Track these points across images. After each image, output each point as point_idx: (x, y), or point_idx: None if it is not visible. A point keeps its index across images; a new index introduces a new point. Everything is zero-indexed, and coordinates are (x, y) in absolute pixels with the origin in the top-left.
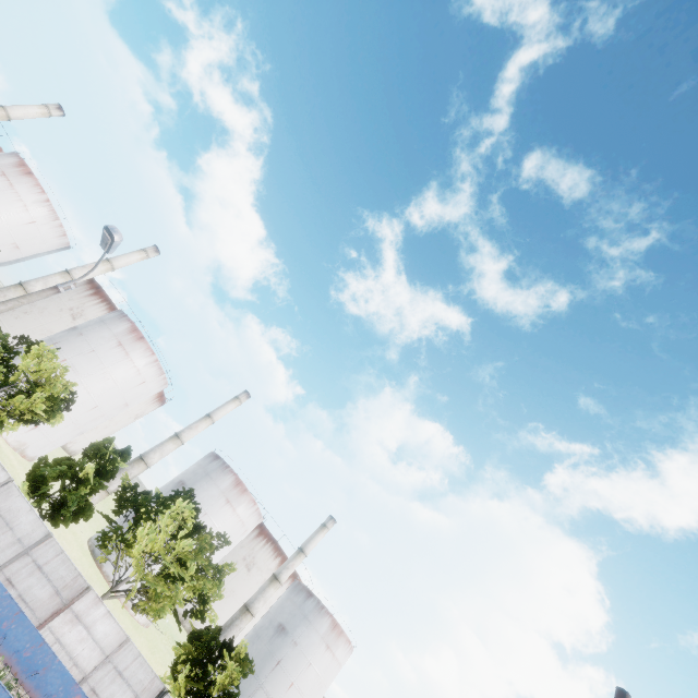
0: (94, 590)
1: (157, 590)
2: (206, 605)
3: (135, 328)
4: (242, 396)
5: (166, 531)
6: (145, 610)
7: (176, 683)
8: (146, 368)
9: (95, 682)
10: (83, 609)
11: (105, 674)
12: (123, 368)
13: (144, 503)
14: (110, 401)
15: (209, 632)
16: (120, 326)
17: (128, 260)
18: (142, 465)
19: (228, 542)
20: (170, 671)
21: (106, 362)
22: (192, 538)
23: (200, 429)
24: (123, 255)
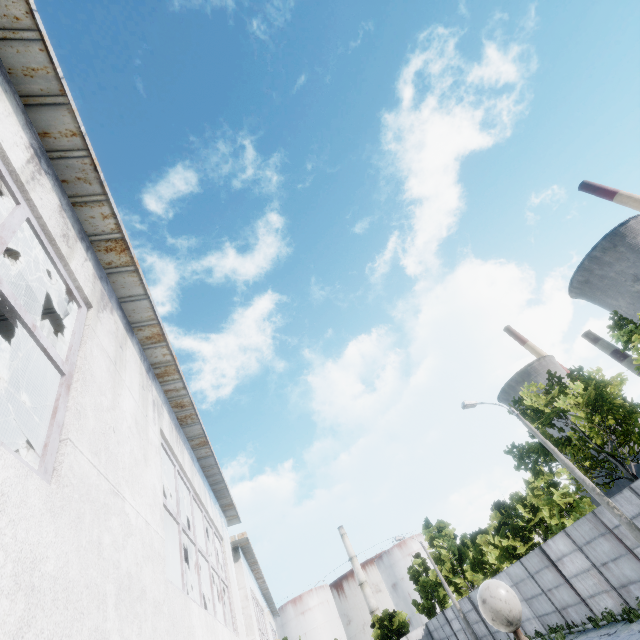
0: None
1: None
2: None
3: None
4: None
5: None
6: None
7: None
8: None
9: None
10: None
11: None
12: None
13: None
14: None
15: None
16: None
17: None
18: None
19: (286, 638)
20: None
21: None
22: None
23: None
24: None
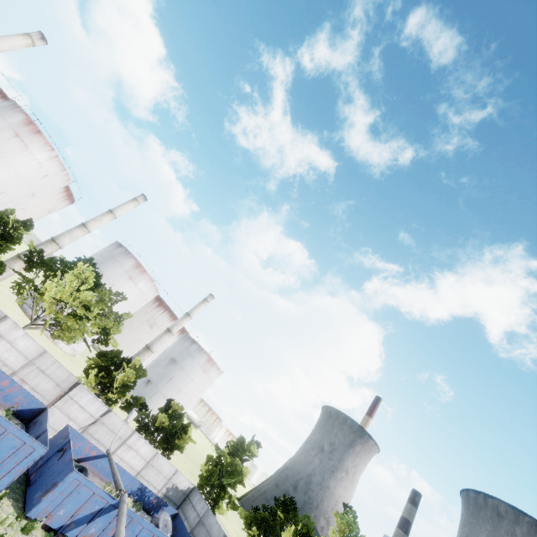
0: (11, 319)
1: (67, 324)
2: (109, 336)
3: (31, 121)
4: (140, 198)
5: (71, 285)
6: (61, 337)
7: (88, 379)
8: (47, 162)
9: (23, 375)
10: (4, 330)
11: (30, 371)
12: (24, 159)
13: (50, 264)
14: (16, 189)
15: (113, 353)
16: (14, 117)
17: (11, 43)
18: (54, 245)
19: (125, 298)
20: (83, 373)
21: (5, 151)
22: (94, 292)
23: (103, 221)
24: (5, 37)
